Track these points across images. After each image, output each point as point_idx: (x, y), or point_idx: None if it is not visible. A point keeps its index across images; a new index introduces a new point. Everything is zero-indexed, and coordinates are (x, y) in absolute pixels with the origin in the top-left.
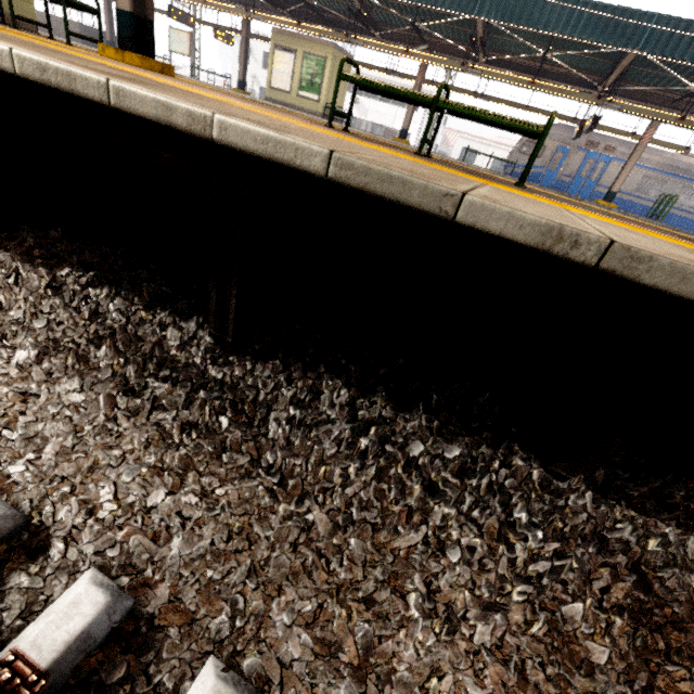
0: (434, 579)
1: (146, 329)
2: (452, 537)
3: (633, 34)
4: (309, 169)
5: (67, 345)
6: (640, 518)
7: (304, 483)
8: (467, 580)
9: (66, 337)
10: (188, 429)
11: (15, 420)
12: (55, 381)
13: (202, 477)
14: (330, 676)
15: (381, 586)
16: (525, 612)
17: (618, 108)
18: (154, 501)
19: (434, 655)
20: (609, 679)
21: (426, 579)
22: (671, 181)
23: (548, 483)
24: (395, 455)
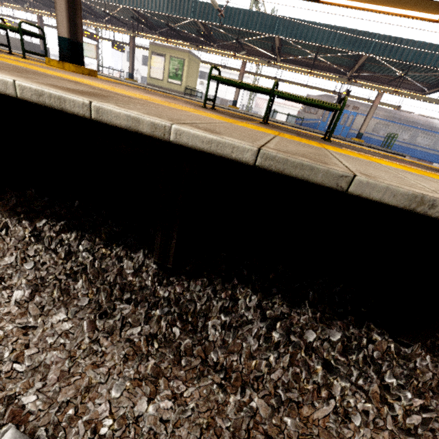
0: None
1: (107, 261)
2: (351, 404)
3: (366, 45)
4: (242, 160)
5: (52, 282)
6: None
7: (241, 374)
8: (369, 438)
9: (50, 275)
10: (150, 340)
11: (22, 354)
12: (47, 313)
13: (169, 381)
14: None
15: None
16: None
17: (360, 86)
18: (139, 410)
19: None
20: None
21: None
22: (392, 125)
23: (398, 349)
24: (299, 344)
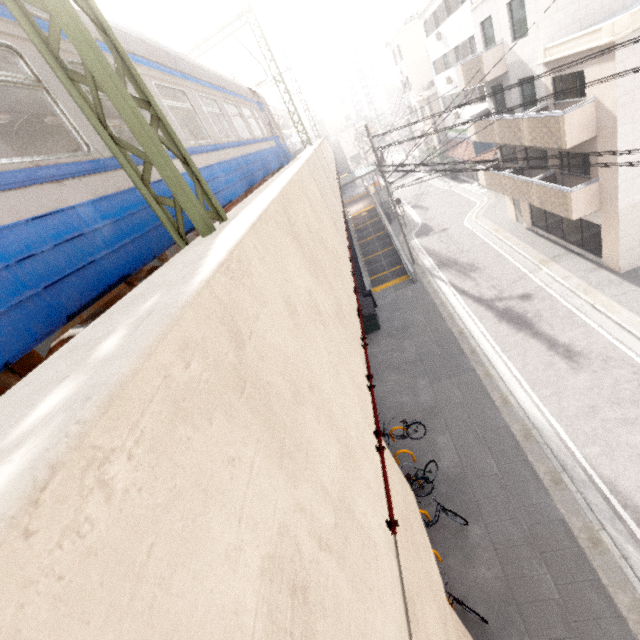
0: None
1: None
2: None
3: None
4: None
5: None
6: None
7: None
8: None
9: None
10: None
11: None
12: None
13: None
14: None
15: None
16: None
17: None
18: None
19: None
20: None
21: None
22: None
23: None
24: None
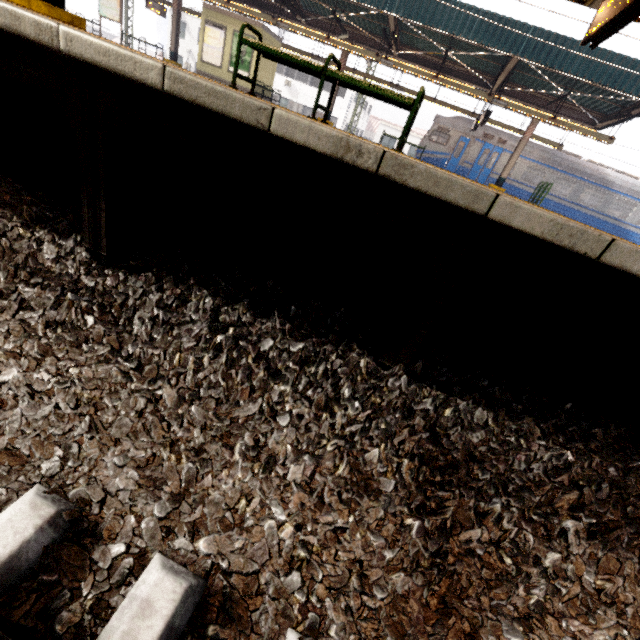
0: (262, 437)
1: (23, 243)
2: (286, 408)
3: (515, 41)
4: (148, 82)
5: None
6: (442, 396)
7: (160, 368)
8: (294, 440)
9: None
10: (54, 327)
11: None
12: None
13: (60, 362)
14: (150, 500)
15: (212, 439)
16: (335, 459)
17: (505, 105)
18: (6, 378)
19: (245, 484)
20: (392, 502)
21: (256, 437)
22: (549, 172)
23: (376, 372)
24: (245, 348)
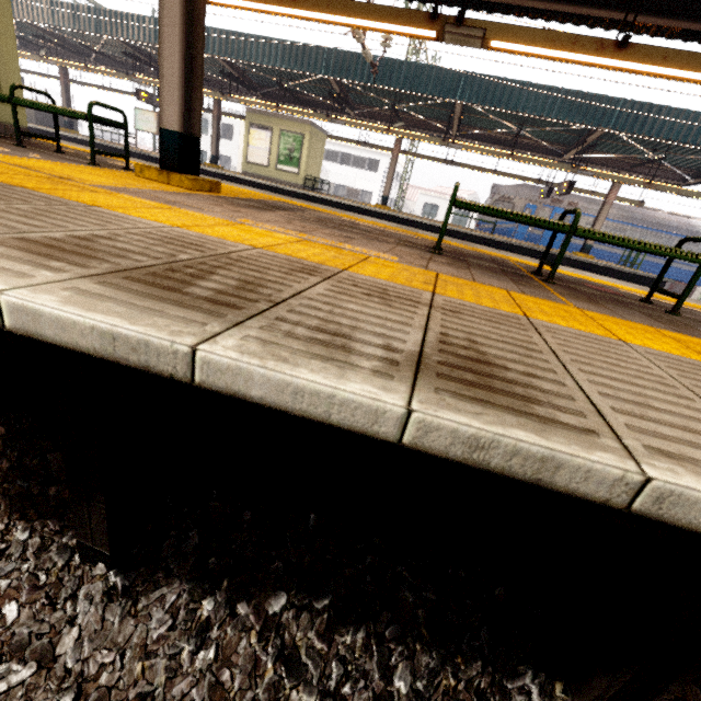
0: None
1: None
2: None
3: (604, 115)
4: None
5: None
6: None
7: None
8: None
9: None
10: None
11: None
12: None
13: None
14: None
15: None
16: None
17: (592, 175)
18: None
19: None
20: None
21: None
22: (630, 230)
23: None
24: None
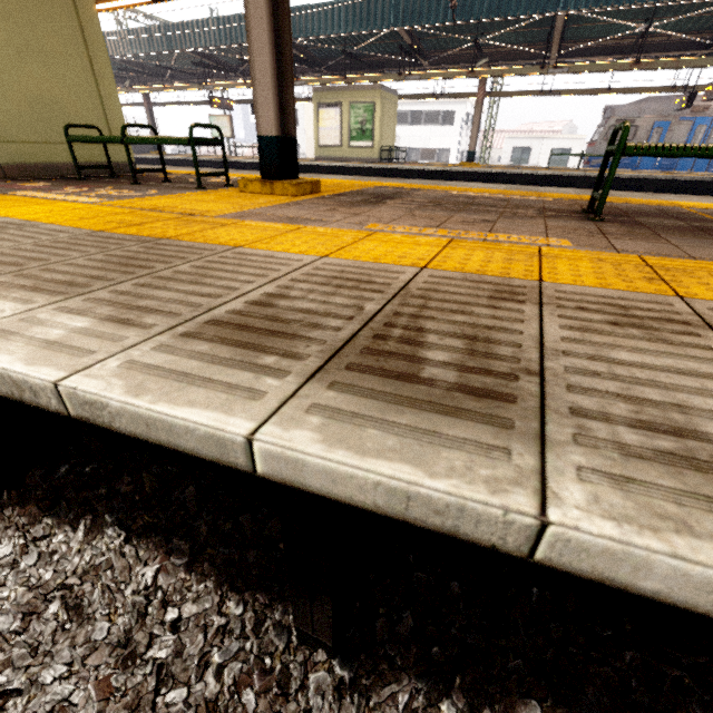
0: None
1: None
2: None
3: None
4: None
5: None
6: None
7: None
8: None
9: None
10: None
11: None
12: None
13: None
14: None
15: None
16: None
17: None
18: None
19: None
20: None
21: None
22: None
23: None
24: None
